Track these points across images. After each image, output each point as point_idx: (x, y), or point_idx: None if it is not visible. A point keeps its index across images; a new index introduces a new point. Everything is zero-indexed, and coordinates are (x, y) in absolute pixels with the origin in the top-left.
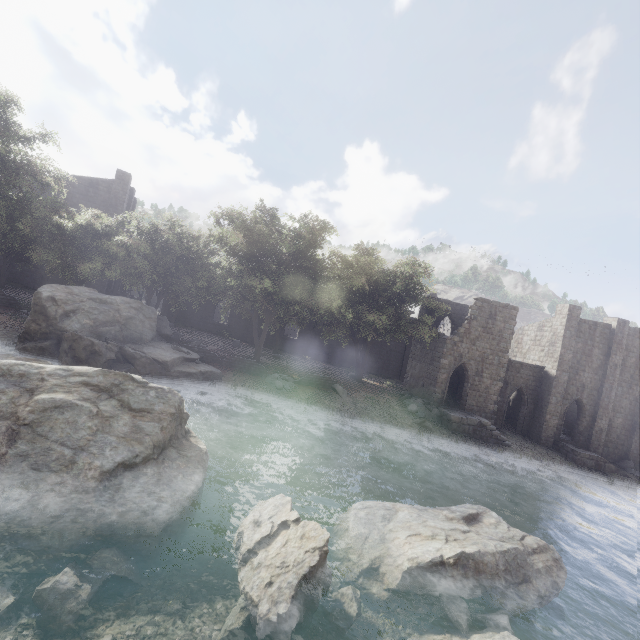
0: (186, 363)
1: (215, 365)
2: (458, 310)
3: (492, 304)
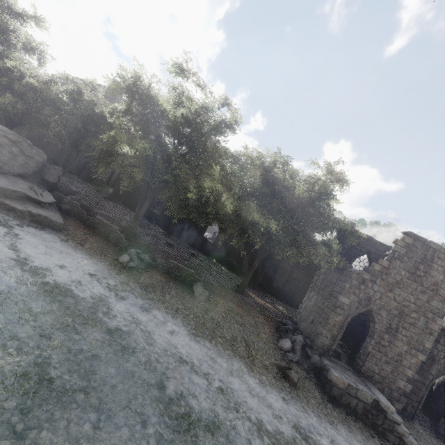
0: (25, 201)
1: (77, 221)
2: (381, 251)
3: (429, 245)
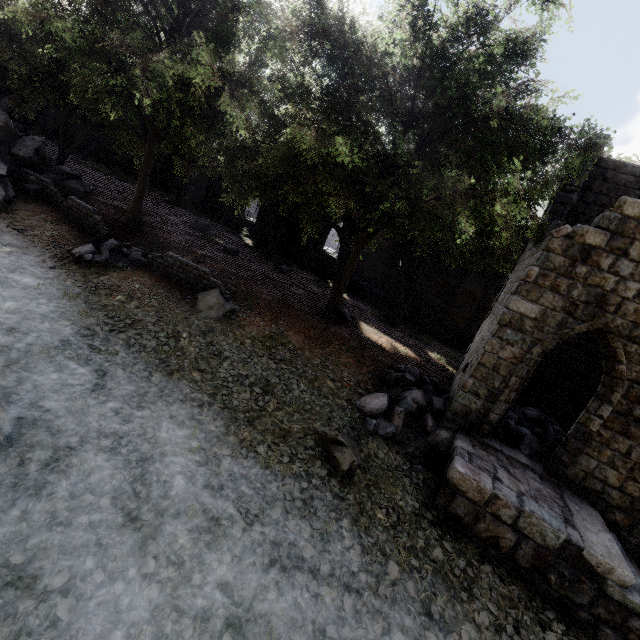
0: None
1: (46, 206)
2: None
3: None
